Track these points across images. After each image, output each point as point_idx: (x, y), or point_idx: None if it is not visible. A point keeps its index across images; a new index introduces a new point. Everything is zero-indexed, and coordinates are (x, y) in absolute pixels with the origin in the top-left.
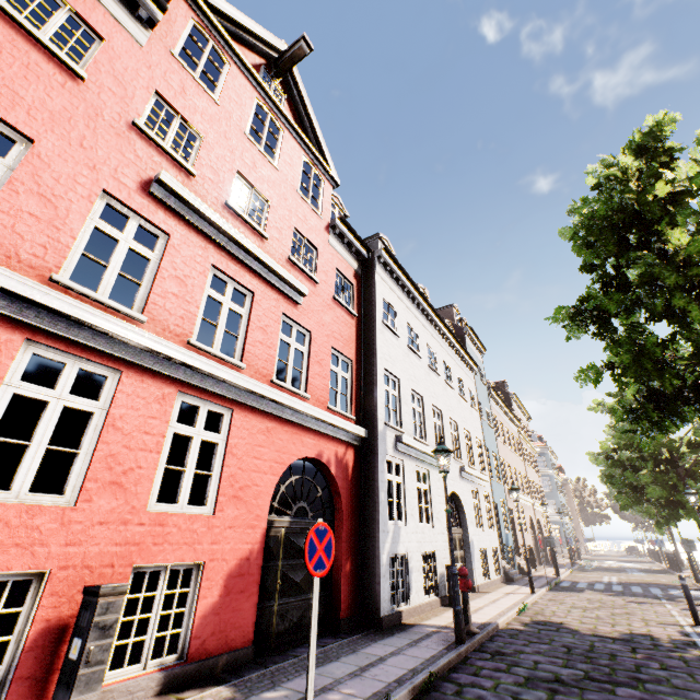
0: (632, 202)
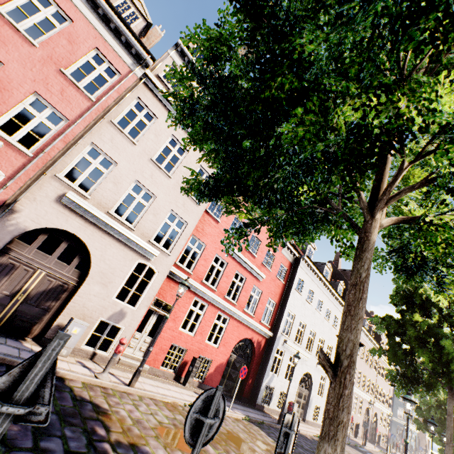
0: (412, 290)
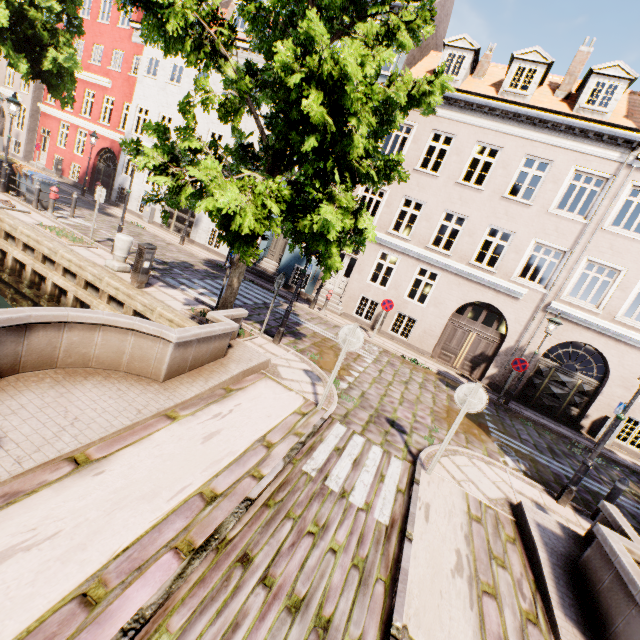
0: None
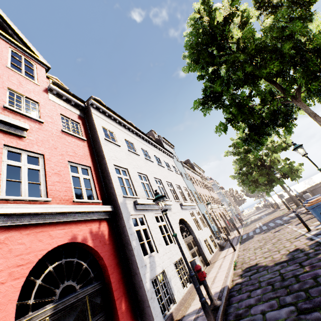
0: (208, 29)
